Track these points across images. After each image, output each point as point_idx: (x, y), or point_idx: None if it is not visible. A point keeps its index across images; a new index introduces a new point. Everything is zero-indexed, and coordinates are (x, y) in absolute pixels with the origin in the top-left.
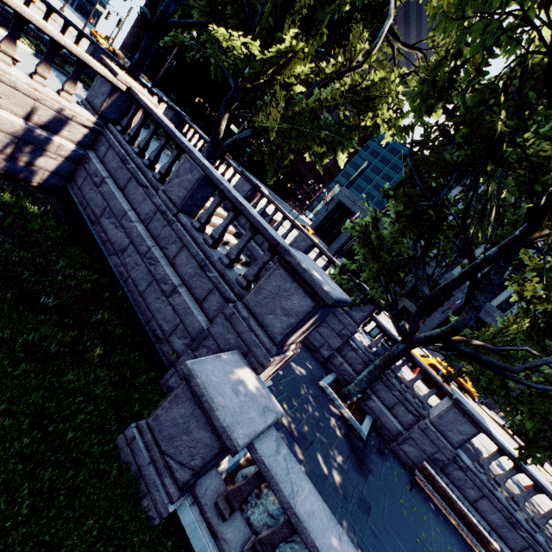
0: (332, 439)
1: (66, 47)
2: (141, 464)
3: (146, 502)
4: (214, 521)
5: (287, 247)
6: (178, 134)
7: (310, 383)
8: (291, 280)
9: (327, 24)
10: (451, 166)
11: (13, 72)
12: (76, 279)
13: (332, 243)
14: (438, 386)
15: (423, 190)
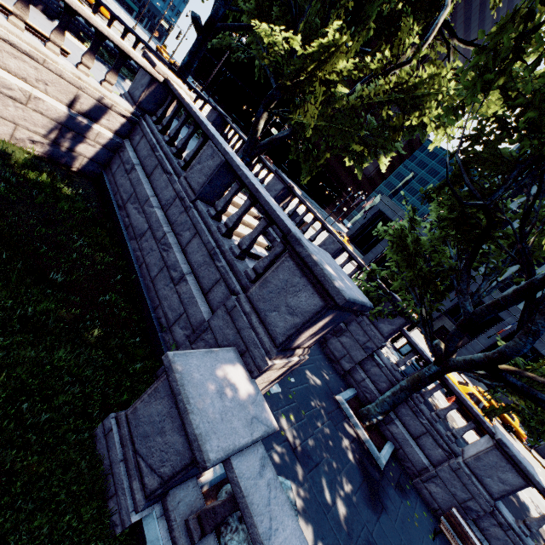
0: (342, 463)
1: (109, 38)
2: (113, 460)
3: (112, 504)
4: (181, 542)
5: (299, 237)
6: (205, 121)
7: (324, 396)
8: (300, 274)
9: (375, 20)
10: (510, 164)
11: (60, 61)
12: (93, 259)
13: (368, 253)
14: (477, 421)
15: (472, 190)
